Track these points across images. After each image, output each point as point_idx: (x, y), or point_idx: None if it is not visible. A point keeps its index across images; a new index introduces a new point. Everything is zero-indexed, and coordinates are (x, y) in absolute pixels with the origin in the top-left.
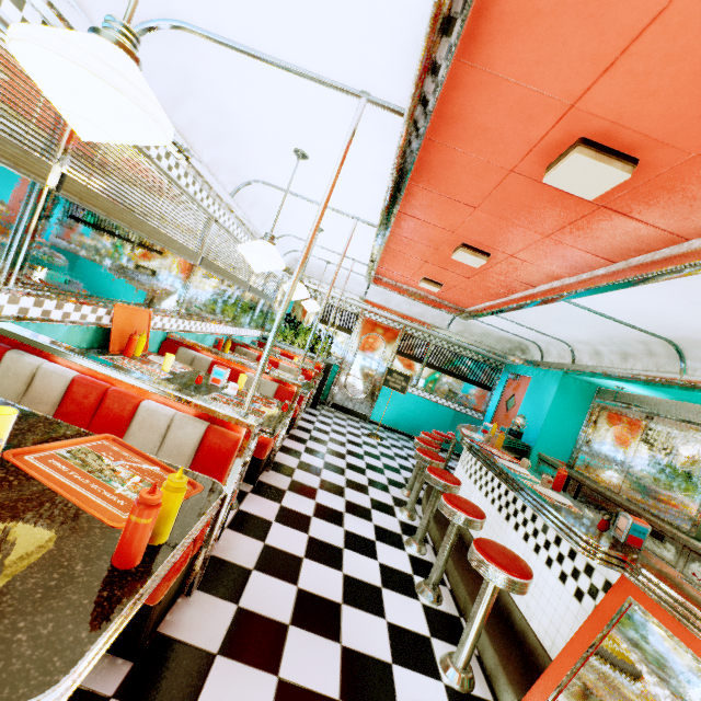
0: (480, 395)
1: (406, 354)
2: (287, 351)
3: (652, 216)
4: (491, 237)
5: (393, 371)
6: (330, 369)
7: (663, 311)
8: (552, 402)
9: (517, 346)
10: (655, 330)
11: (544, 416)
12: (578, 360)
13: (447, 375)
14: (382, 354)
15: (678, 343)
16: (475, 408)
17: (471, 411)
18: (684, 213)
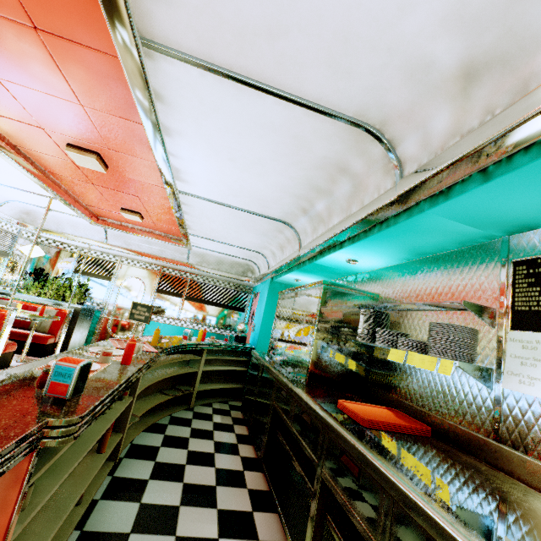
0: (237, 317)
1: (166, 291)
2: (27, 301)
3: (79, 32)
4: (65, 124)
5: (138, 305)
6: (79, 313)
7: (237, 182)
8: (265, 306)
9: (247, 268)
10: (265, 211)
11: (261, 319)
12: (270, 265)
13: (205, 304)
14: (143, 294)
15: (290, 222)
16: (234, 328)
17: (231, 332)
18: (84, 14)
